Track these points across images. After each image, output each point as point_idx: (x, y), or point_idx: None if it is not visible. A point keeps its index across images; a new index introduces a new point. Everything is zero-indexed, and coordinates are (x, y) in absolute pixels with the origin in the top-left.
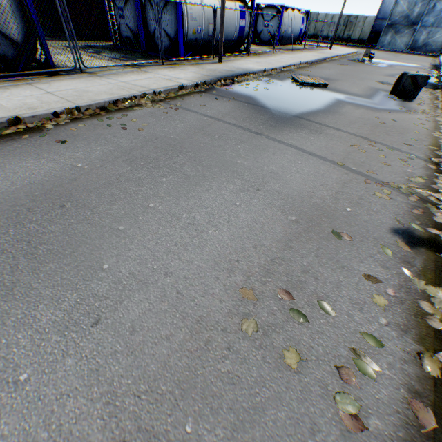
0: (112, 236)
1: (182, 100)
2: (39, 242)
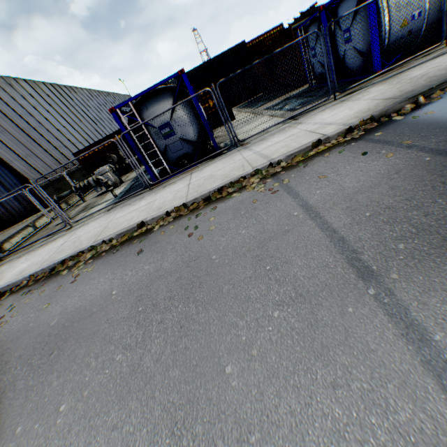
0: (5, 438)
1: (303, 167)
2: (4, 396)
